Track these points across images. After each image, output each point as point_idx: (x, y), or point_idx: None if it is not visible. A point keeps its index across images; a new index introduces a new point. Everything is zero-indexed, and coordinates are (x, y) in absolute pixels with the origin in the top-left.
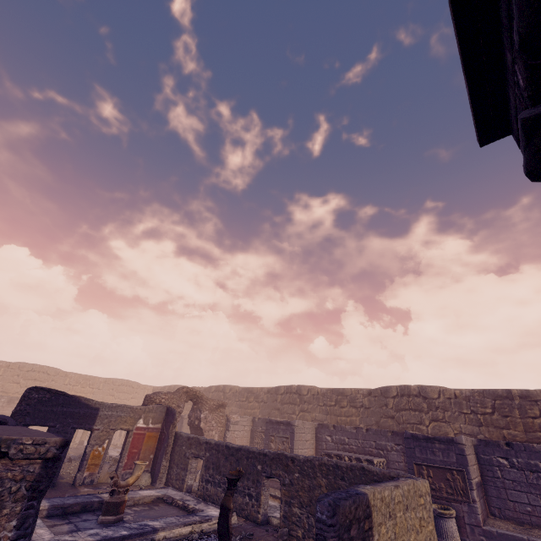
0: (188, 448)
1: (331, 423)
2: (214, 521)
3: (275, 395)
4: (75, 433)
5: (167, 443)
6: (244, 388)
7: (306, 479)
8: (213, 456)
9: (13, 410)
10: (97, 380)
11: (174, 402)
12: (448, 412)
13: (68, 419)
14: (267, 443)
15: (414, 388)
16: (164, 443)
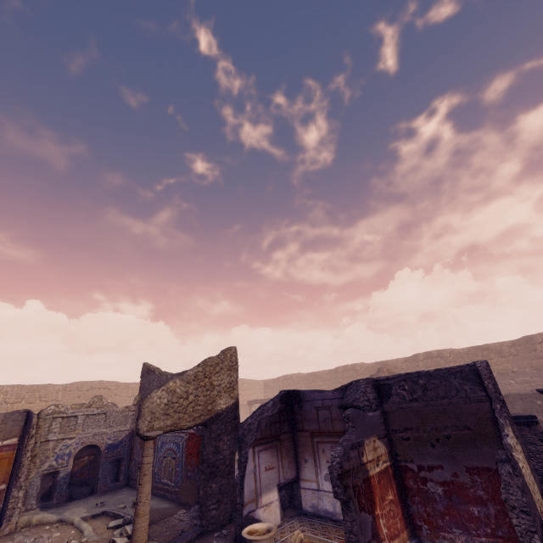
0: None
1: None
2: None
3: (415, 362)
4: None
5: None
6: (377, 363)
7: None
8: None
9: None
10: None
11: None
12: None
13: None
14: None
15: None
16: None
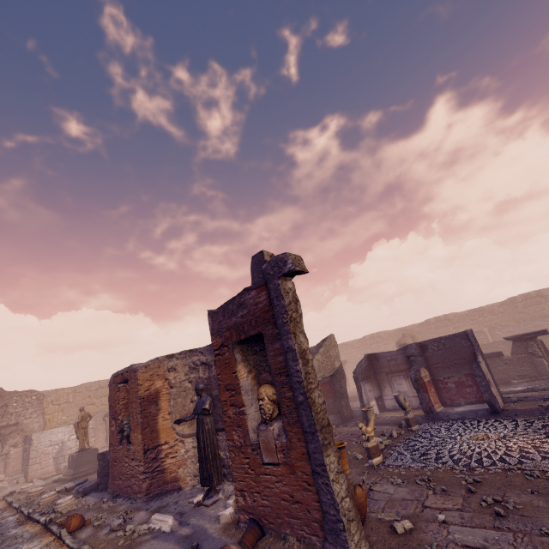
0: None
1: (480, 328)
2: None
3: (427, 326)
4: None
5: None
6: (397, 329)
7: (547, 339)
8: None
9: None
10: None
11: (412, 341)
12: None
13: None
14: None
15: (533, 293)
16: None
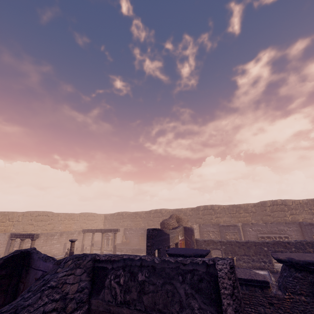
0: (206, 246)
1: (235, 221)
2: (271, 276)
3: (197, 211)
4: (92, 248)
5: (194, 245)
6: (175, 209)
7: (300, 250)
8: (228, 247)
9: (147, 243)
10: (75, 215)
11: (176, 223)
12: (298, 210)
13: (163, 243)
14: (223, 236)
15: (279, 201)
16: (191, 245)
